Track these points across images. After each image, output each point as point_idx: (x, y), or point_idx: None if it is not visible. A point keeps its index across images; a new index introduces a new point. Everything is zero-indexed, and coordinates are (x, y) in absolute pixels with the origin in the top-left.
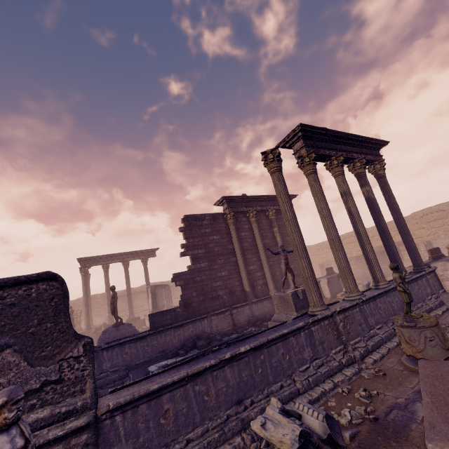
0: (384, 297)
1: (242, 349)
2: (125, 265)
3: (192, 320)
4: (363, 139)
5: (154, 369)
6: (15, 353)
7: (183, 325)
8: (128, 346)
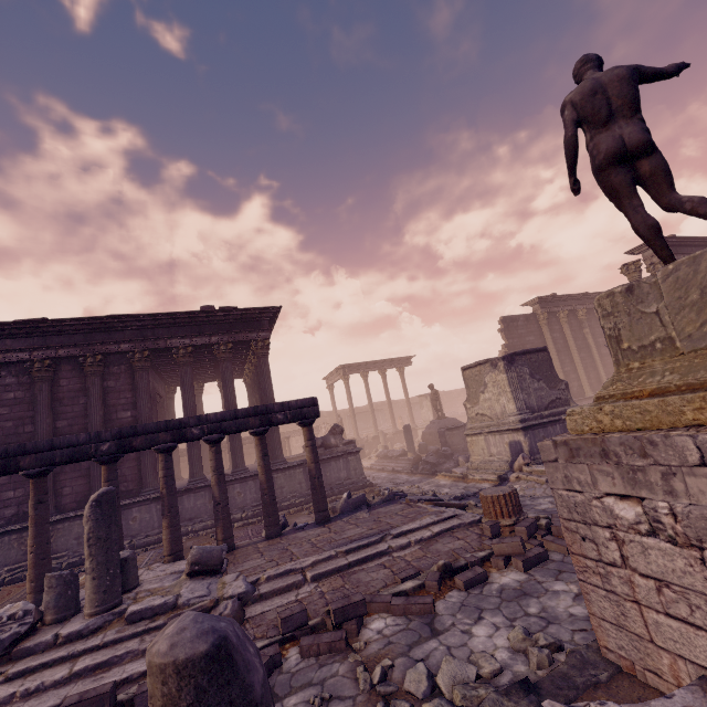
0: None
1: None
2: (383, 374)
3: None
4: None
5: None
6: (543, 383)
7: None
8: None
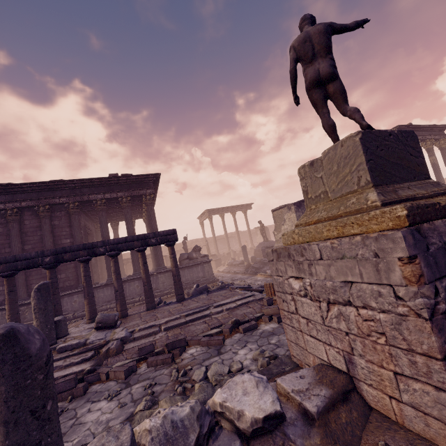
0: None
1: None
2: (233, 215)
3: None
4: (434, 127)
5: None
6: None
7: None
8: None
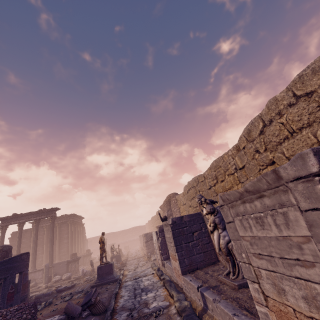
0: None
1: None
2: None
3: None
4: (36, 212)
5: None
6: None
7: None
8: None
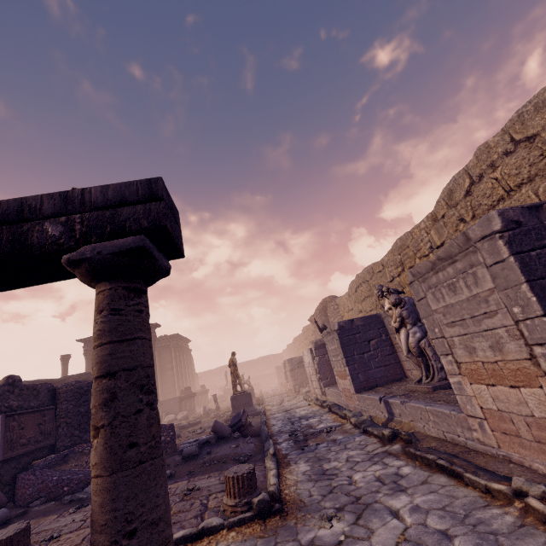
0: None
1: None
2: None
3: None
4: None
5: None
6: None
7: None
8: None
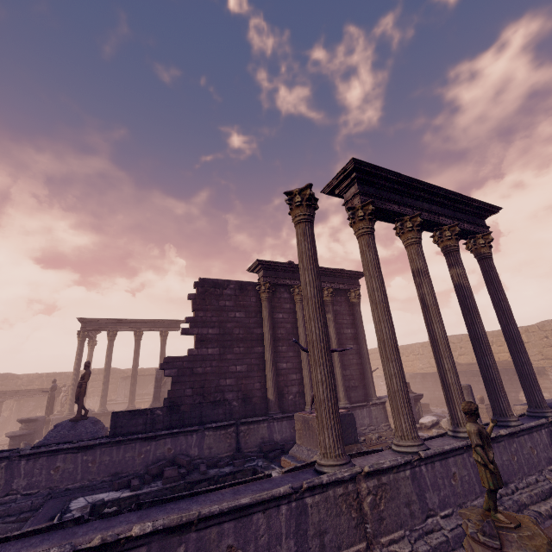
0: (465, 456)
1: (135, 528)
2: (137, 336)
3: (173, 431)
4: (459, 198)
5: (78, 506)
6: None
7: (157, 438)
8: (63, 457)
